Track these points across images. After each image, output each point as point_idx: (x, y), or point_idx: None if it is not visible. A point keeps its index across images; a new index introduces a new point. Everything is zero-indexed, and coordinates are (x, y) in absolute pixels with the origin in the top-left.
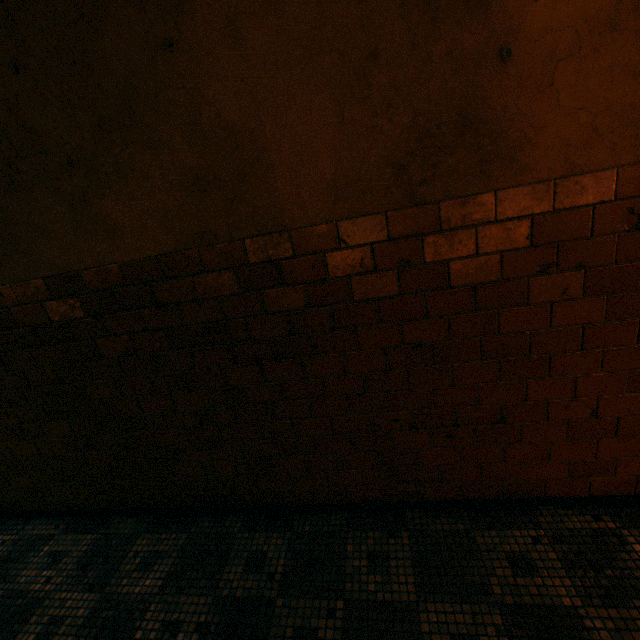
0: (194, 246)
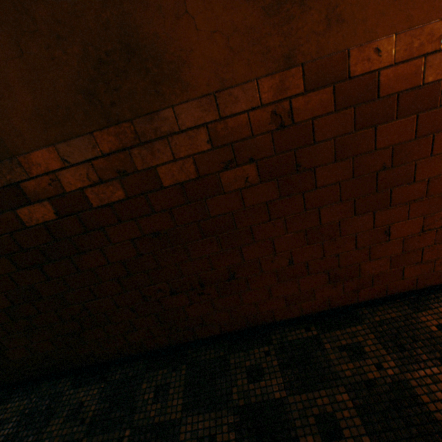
0: None
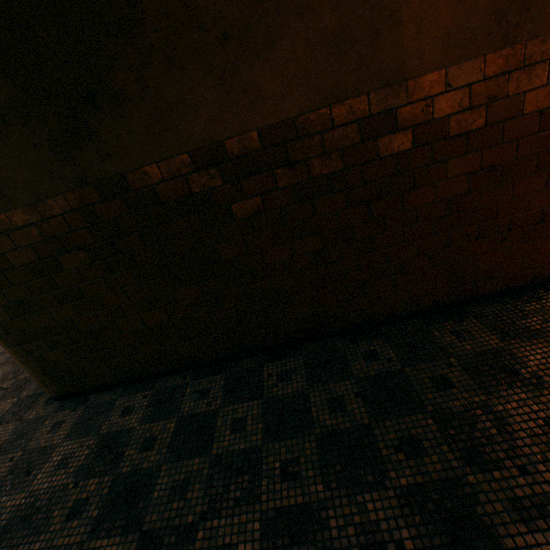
0: (326, 105)
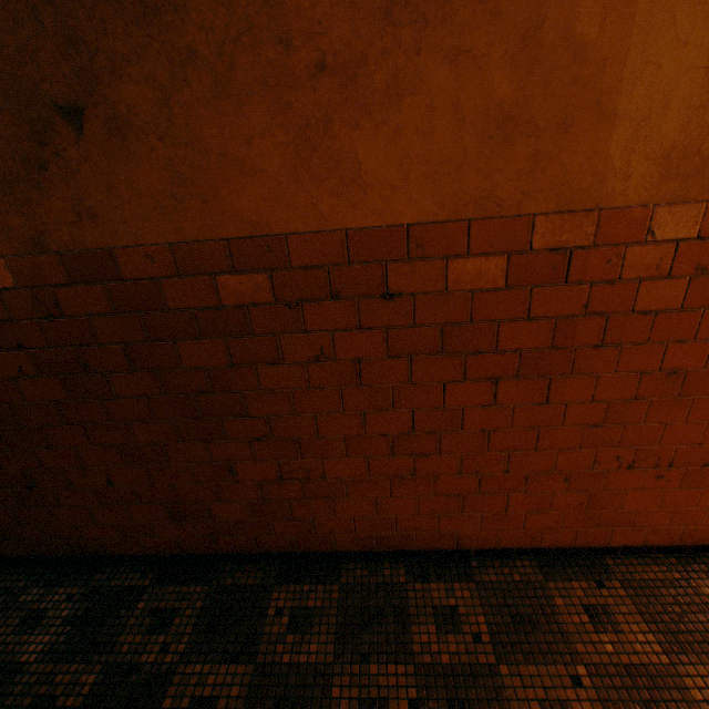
0: None
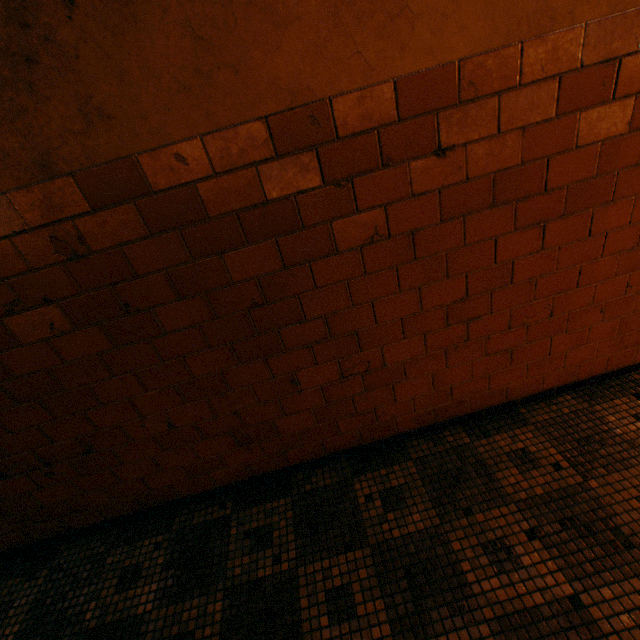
0: None
